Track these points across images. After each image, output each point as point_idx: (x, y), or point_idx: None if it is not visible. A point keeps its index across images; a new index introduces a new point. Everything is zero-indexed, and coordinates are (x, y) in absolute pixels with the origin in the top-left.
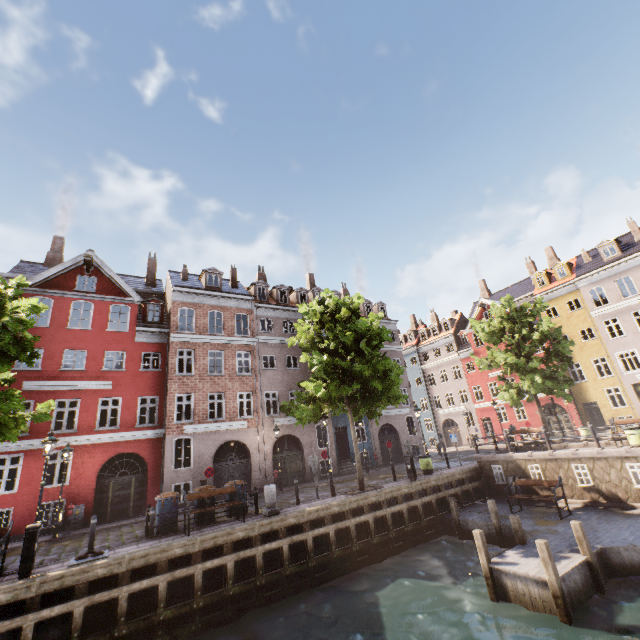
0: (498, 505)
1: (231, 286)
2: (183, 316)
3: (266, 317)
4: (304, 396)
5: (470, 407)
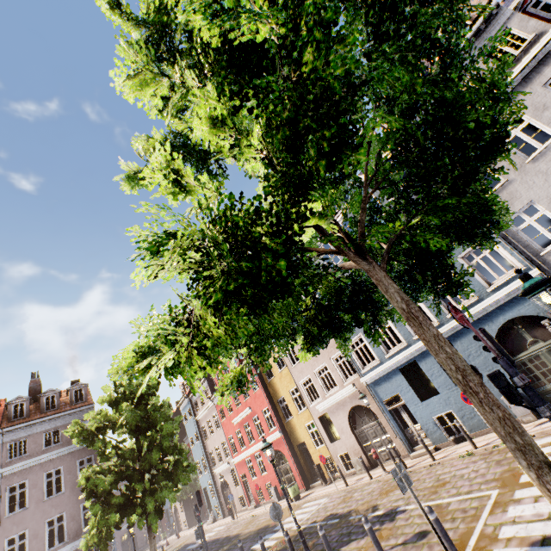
0: None
1: None
2: None
3: None
4: None
5: (232, 462)
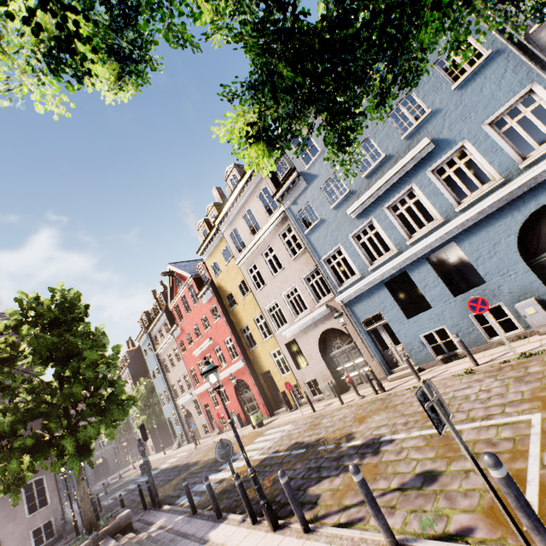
0: None
1: None
2: None
3: None
4: None
5: (194, 393)
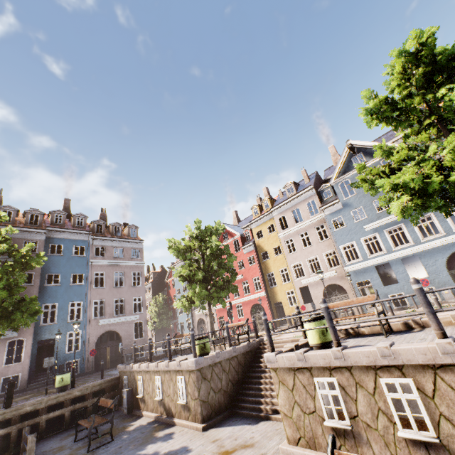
0: None
1: None
2: None
3: None
4: None
5: (213, 308)
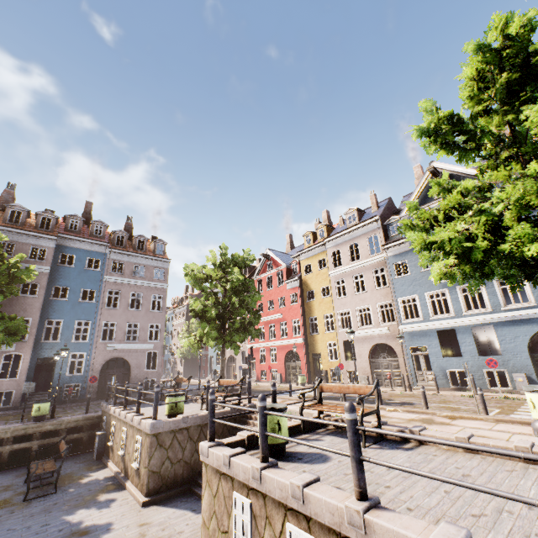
0: (64, 464)
1: None
2: None
3: None
4: None
5: (245, 347)
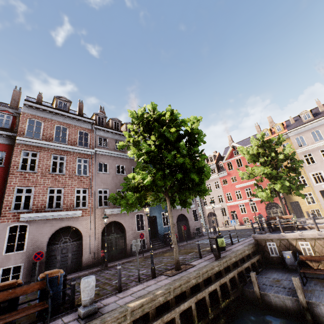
0: (280, 275)
1: (78, 113)
2: (39, 134)
3: (103, 136)
4: (130, 187)
5: (224, 205)
